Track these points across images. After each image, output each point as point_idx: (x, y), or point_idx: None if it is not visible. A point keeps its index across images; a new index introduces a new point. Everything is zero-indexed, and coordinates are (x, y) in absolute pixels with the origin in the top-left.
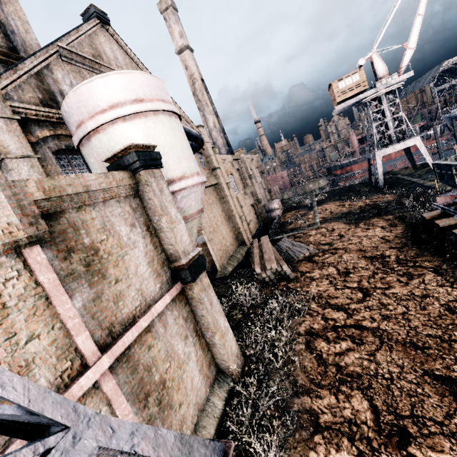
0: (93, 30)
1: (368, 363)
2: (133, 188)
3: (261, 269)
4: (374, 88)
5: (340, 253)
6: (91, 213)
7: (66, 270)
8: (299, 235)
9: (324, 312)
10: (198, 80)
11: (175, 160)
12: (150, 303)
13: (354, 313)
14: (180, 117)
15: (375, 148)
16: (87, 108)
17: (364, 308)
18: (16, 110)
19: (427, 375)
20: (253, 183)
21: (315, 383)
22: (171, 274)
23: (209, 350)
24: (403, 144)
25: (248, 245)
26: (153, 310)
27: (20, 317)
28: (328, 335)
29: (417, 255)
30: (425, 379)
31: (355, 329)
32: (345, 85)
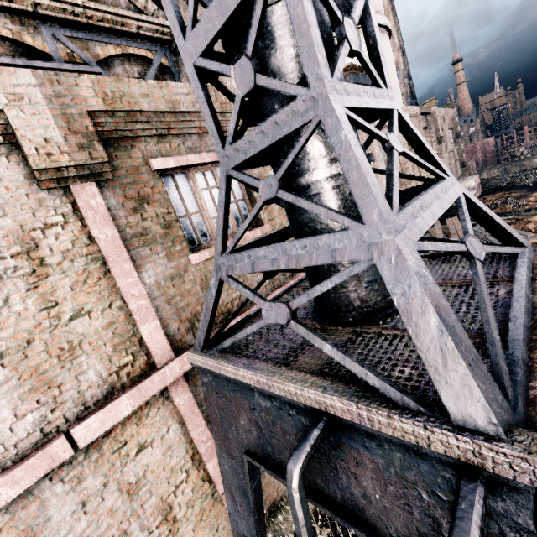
0: None
1: None
2: None
3: None
4: None
5: None
6: None
7: None
8: (508, 221)
9: None
10: None
11: None
12: None
13: None
14: (389, 36)
15: None
16: None
17: None
18: None
19: None
20: (443, 149)
21: None
22: None
23: None
24: None
25: None
26: None
27: (275, 207)
28: None
29: None
30: None
31: None
32: None
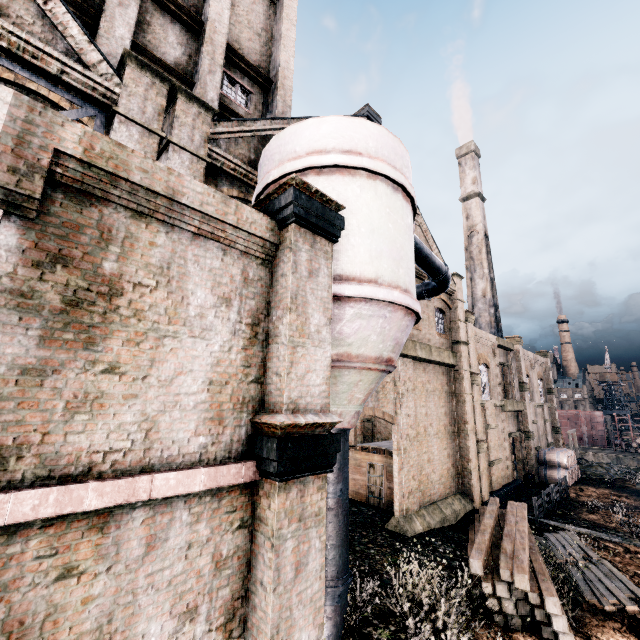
0: None
1: None
2: (267, 248)
3: (485, 568)
4: None
5: None
6: (155, 235)
7: (21, 283)
8: (612, 546)
9: None
10: (479, 233)
11: (371, 250)
12: (153, 464)
13: None
14: (414, 205)
15: None
16: (281, 155)
17: None
18: (214, 156)
19: None
20: (526, 398)
21: None
22: (249, 436)
23: None
24: None
25: (475, 503)
26: (142, 481)
27: None
28: None
29: None
30: None
31: None
32: None
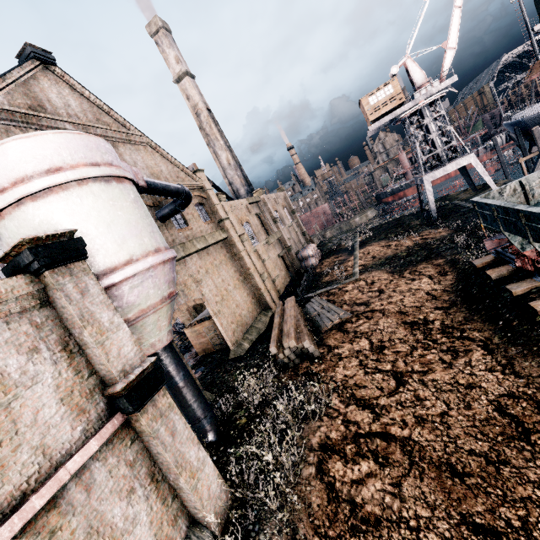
0: (31, 74)
1: (390, 499)
2: (38, 295)
3: (279, 347)
4: (412, 101)
5: (377, 317)
6: None
7: None
8: (334, 291)
9: (347, 411)
10: (203, 111)
11: (116, 240)
12: (60, 461)
13: (382, 413)
14: (130, 179)
15: (422, 171)
16: None
17: (395, 404)
18: None
19: (464, 523)
20: (280, 228)
21: (320, 533)
22: (107, 403)
23: (176, 497)
24: (455, 164)
25: (273, 309)
26: (60, 473)
27: None
28: (346, 449)
29: (465, 321)
30: (461, 531)
31: (381, 440)
32: (377, 100)
